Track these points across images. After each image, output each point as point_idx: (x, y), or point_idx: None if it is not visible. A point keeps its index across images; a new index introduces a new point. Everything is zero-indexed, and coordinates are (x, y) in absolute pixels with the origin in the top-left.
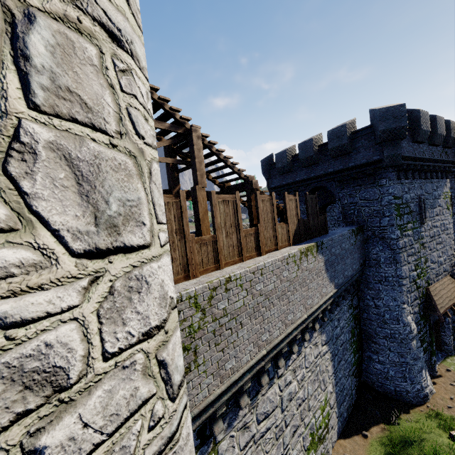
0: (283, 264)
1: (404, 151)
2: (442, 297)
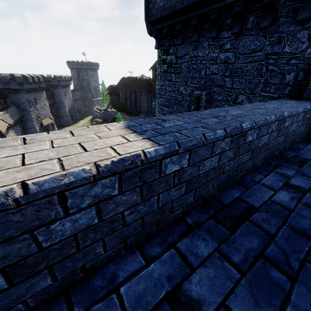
0: (1, 115)
1: (26, 87)
2: (45, 122)
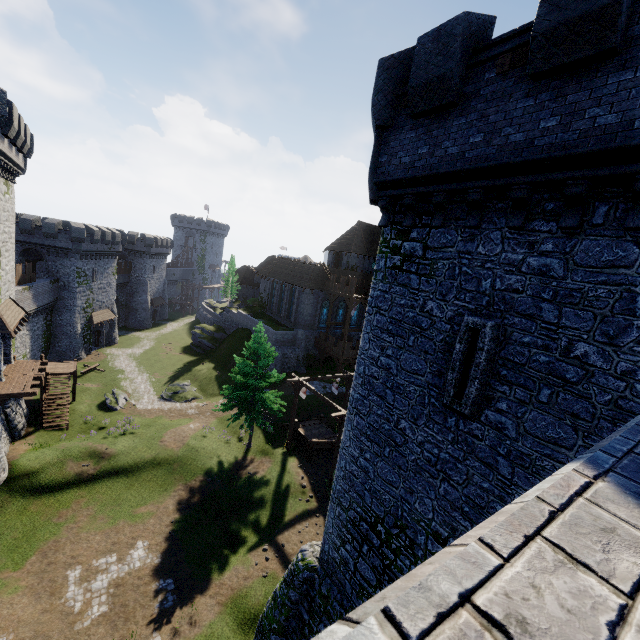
0: (15, 293)
1: (84, 248)
2: (99, 318)
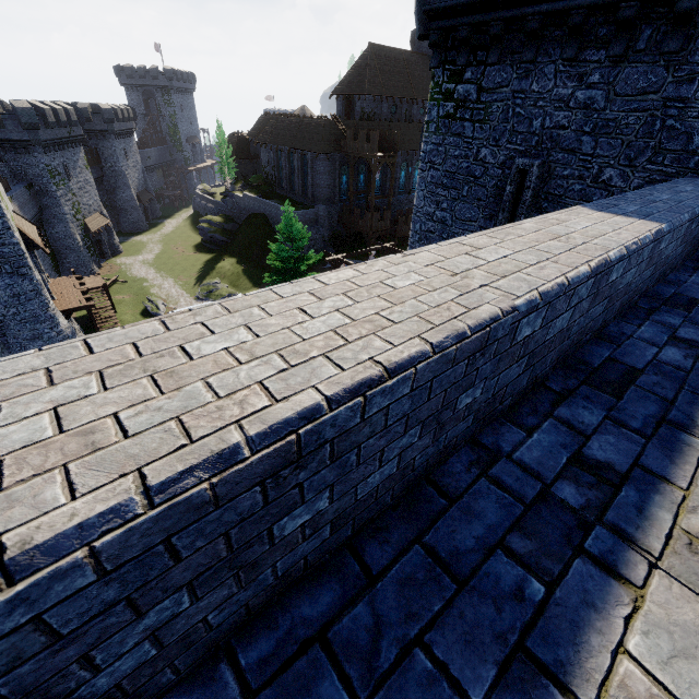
0: None
1: (43, 137)
2: (94, 225)
